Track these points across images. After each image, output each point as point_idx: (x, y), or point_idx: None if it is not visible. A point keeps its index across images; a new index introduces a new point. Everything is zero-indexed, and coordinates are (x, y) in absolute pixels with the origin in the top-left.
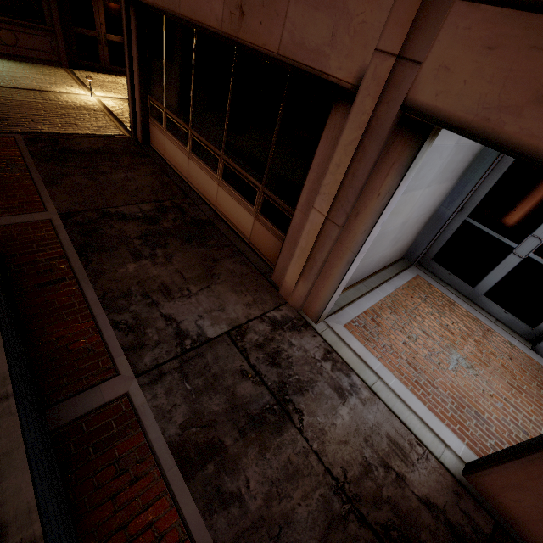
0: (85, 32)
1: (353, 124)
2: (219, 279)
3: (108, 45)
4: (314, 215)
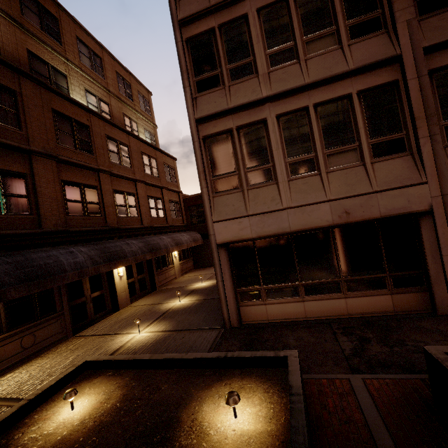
0: (77, 302)
1: (439, 218)
2: (443, 330)
3: (92, 301)
4: (446, 258)
